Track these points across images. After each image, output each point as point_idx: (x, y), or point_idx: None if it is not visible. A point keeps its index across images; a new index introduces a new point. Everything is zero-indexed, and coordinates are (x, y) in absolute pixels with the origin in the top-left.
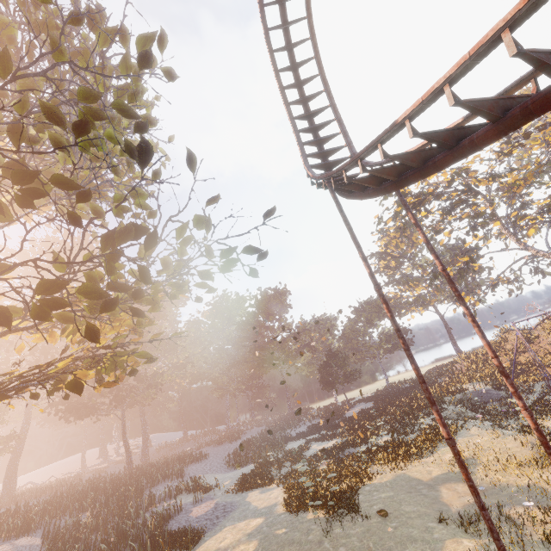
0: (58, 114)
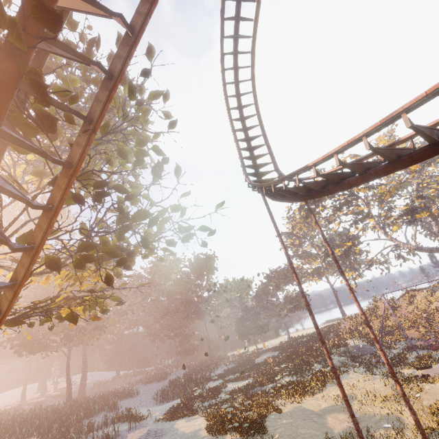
0: (124, 152)
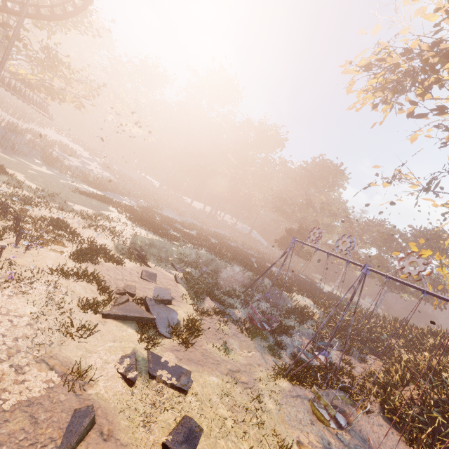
0: None
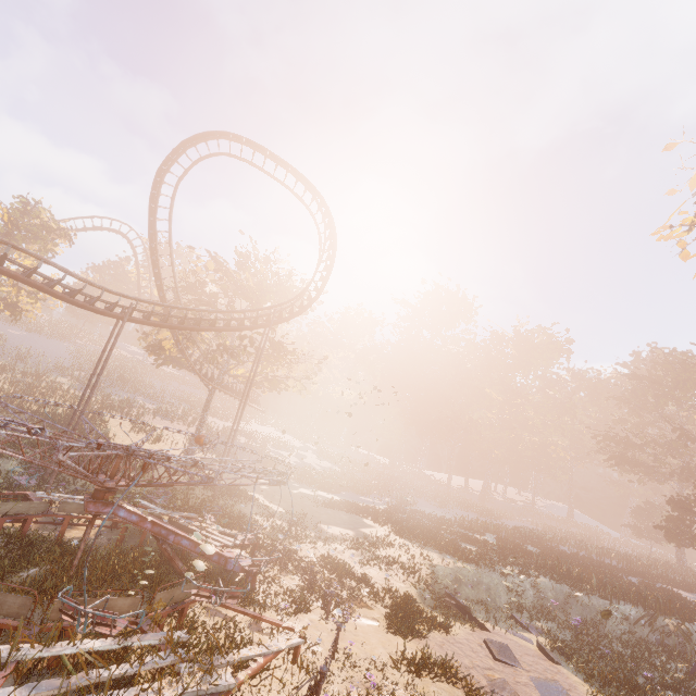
0: None
